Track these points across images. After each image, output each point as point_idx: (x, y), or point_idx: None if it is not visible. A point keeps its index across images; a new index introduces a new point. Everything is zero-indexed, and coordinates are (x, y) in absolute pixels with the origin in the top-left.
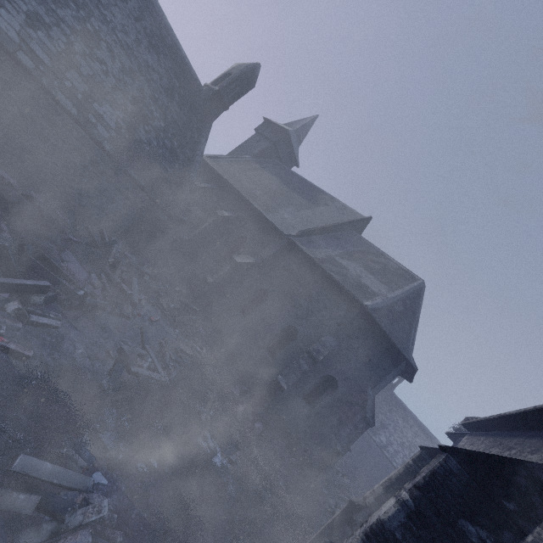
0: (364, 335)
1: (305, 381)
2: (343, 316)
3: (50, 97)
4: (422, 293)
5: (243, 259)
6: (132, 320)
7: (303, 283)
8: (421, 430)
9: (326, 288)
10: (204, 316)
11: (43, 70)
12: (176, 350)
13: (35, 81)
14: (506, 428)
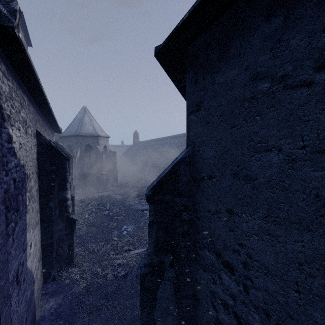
0: None
1: None
2: None
3: None
4: None
5: None
6: None
7: None
8: None
9: None
10: None
11: None
12: None
13: None
14: (39, 105)
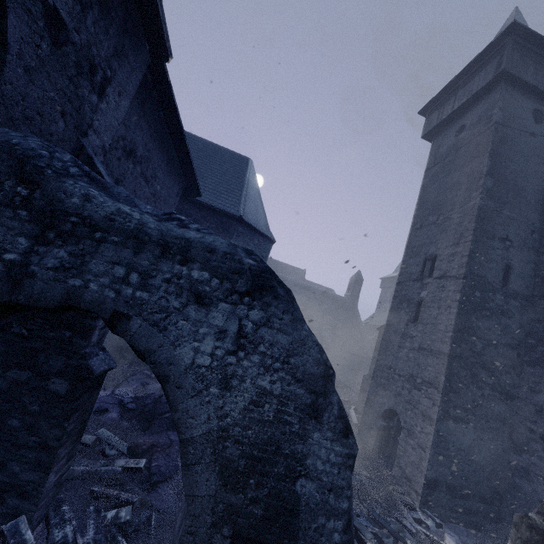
0: None
1: None
2: None
3: None
4: None
5: None
6: None
7: None
8: None
9: None
10: None
11: None
12: None
13: None
14: None
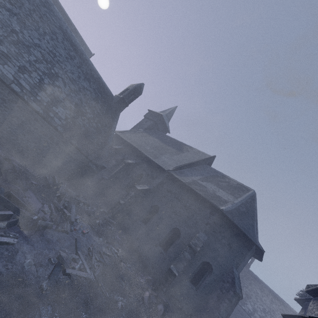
0: (224, 230)
1: (190, 267)
2: (208, 218)
3: (28, 105)
4: (255, 198)
5: (141, 187)
6: (70, 233)
7: (180, 199)
8: (274, 297)
9: (195, 200)
10: (119, 226)
11: (25, 92)
12: (100, 253)
13: (20, 98)
14: None
